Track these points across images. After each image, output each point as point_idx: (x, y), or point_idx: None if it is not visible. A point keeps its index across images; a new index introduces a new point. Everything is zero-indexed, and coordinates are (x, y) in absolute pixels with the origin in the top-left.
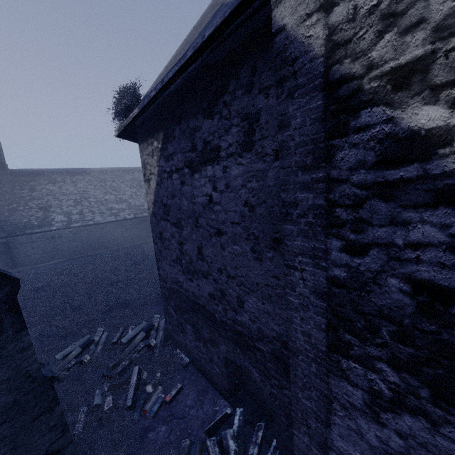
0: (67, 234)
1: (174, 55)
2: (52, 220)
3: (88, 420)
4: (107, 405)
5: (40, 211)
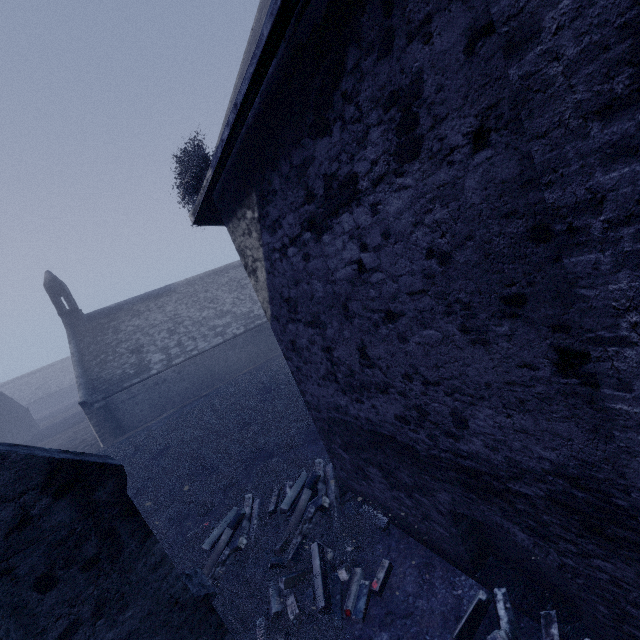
0: (171, 375)
1: (237, 81)
2: (148, 362)
3: (272, 639)
4: (291, 612)
5: (132, 355)
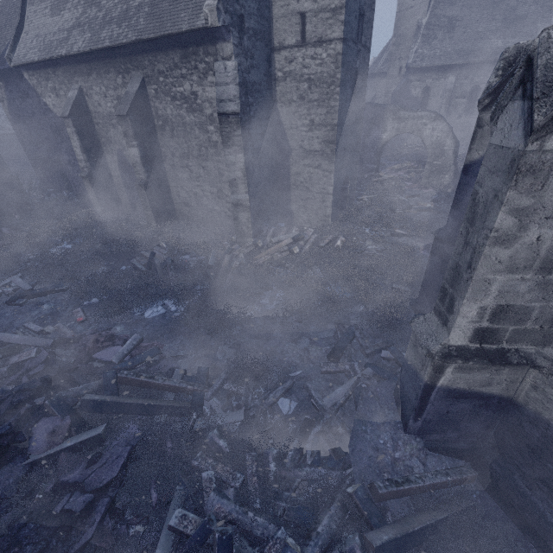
0: None
1: None
2: None
3: None
4: None
5: None
